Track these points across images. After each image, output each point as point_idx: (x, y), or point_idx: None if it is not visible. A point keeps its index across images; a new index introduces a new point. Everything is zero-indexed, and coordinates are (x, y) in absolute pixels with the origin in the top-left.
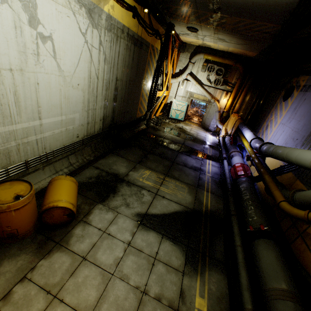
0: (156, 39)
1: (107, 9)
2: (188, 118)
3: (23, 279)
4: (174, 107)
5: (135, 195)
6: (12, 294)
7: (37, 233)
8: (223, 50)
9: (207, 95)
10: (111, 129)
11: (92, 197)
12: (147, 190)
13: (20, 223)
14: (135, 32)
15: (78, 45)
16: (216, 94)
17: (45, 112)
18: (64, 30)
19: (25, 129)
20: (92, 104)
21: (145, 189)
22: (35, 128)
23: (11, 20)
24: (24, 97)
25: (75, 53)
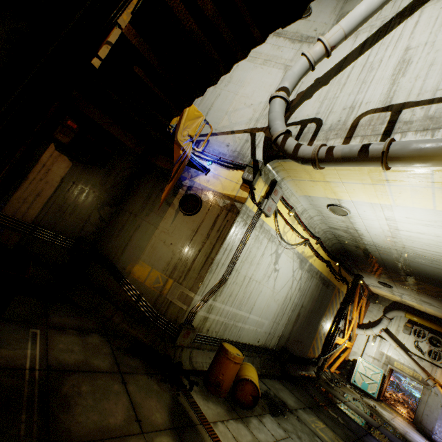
0: (342, 284)
1: (310, 261)
2: (386, 400)
3: (222, 421)
4: (360, 368)
5: (307, 434)
6: (217, 425)
7: (226, 399)
8: (435, 315)
9: (419, 369)
10: (283, 351)
11: (263, 404)
12: (322, 441)
13: (228, 376)
14: (325, 275)
15: (288, 276)
16: (436, 373)
17: (254, 310)
18: (285, 268)
19: (241, 316)
20: (279, 318)
21: (318, 437)
22: (245, 318)
23: (269, 261)
24: (252, 296)
25: (285, 280)
